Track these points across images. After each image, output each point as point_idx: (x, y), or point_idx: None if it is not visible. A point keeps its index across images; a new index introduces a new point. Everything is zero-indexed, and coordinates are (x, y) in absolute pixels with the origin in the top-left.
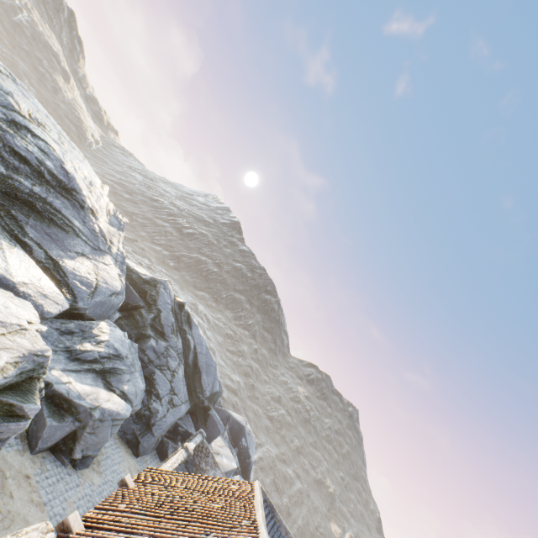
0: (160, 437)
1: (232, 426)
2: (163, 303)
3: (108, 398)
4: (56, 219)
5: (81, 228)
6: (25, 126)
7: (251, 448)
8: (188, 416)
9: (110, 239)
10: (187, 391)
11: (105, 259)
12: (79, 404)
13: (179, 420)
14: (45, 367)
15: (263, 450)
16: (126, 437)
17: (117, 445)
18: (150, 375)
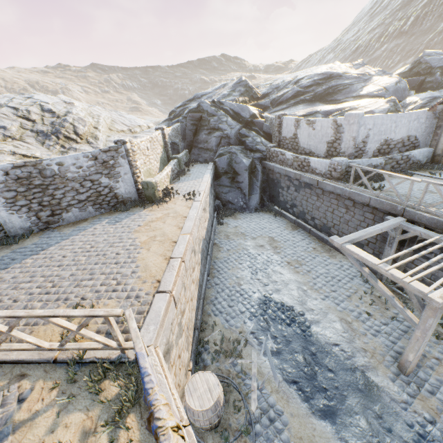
0: None
1: None
2: (438, 63)
3: None
4: (339, 89)
5: (349, 82)
6: (297, 80)
7: None
8: None
9: (364, 73)
10: None
11: (373, 80)
12: None
13: None
14: (397, 105)
15: None
16: None
17: None
18: None
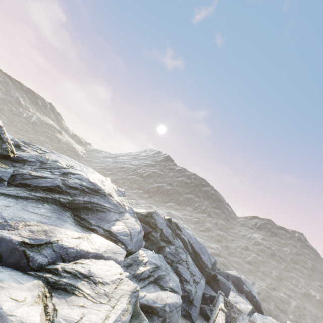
0: (199, 306)
1: (232, 280)
2: (160, 224)
3: (166, 296)
4: (98, 208)
5: (109, 206)
6: (68, 172)
7: (252, 290)
8: (206, 285)
9: (122, 204)
10: (198, 270)
11: (126, 216)
12: (156, 307)
13: (203, 290)
14: (138, 296)
15: (256, 286)
16: (182, 313)
17: (180, 321)
18: (175, 269)
